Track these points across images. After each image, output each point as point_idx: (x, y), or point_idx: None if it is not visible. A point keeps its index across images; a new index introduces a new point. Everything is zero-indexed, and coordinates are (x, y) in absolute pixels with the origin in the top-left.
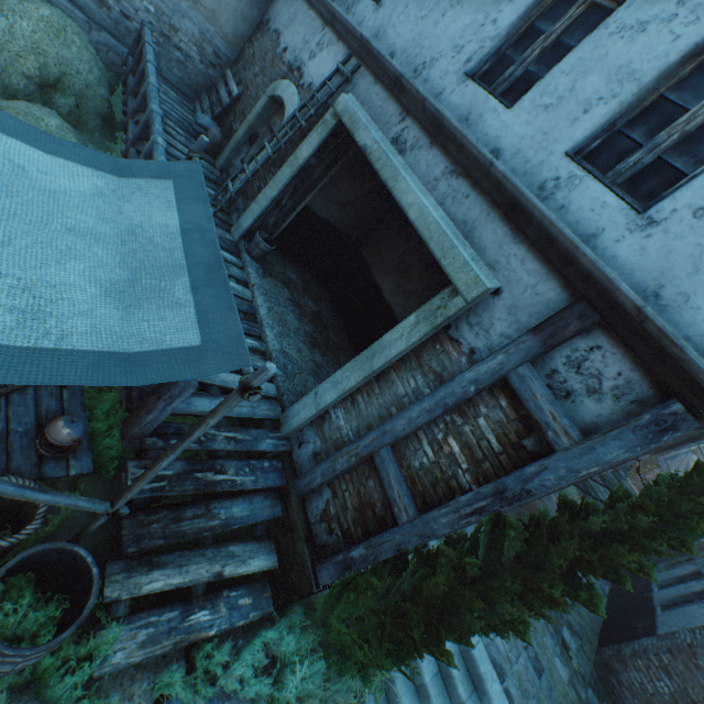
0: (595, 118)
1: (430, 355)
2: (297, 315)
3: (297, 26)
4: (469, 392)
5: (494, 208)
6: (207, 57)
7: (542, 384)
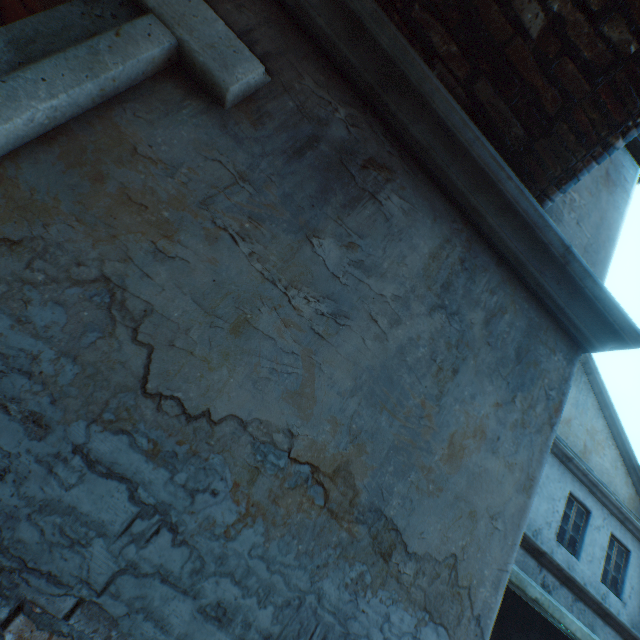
0: (602, 565)
1: None
2: None
3: None
4: None
5: (594, 612)
6: None
7: None
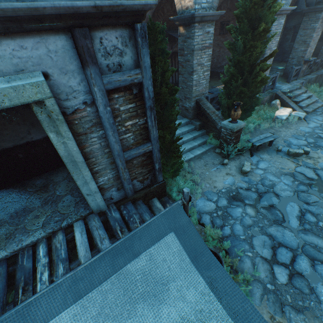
0: None
1: (81, 127)
2: None
3: None
4: (110, 111)
5: None
6: None
7: (114, 74)
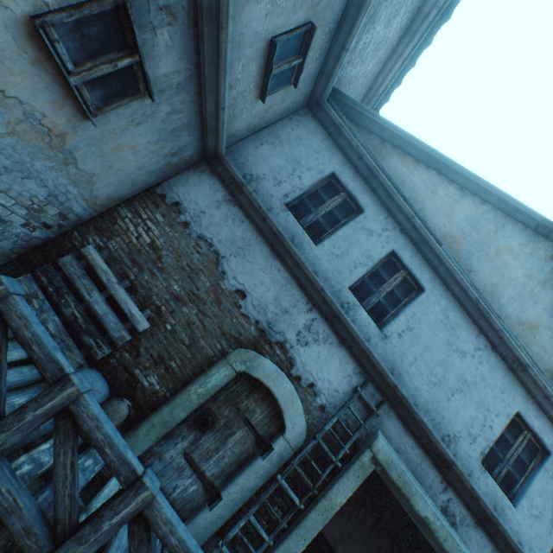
0: None
1: None
2: None
3: (257, 268)
4: None
5: None
6: (40, 218)
7: None
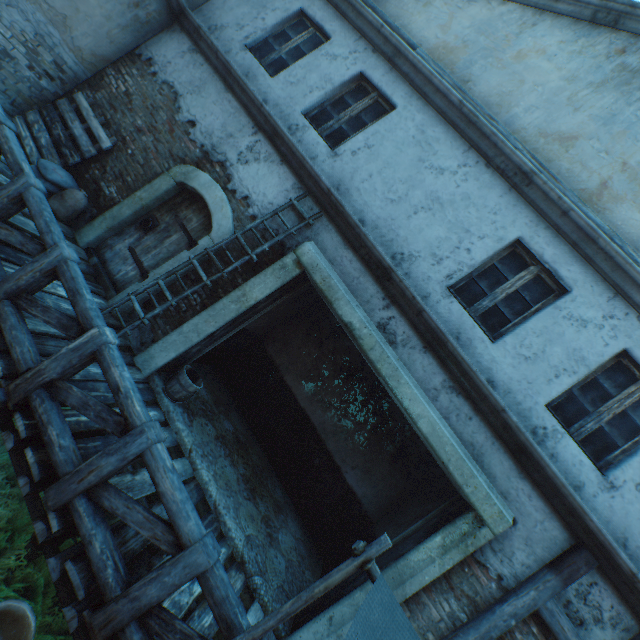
0: (564, 384)
1: (460, 577)
2: (229, 457)
3: (209, 102)
4: (510, 625)
5: (497, 438)
6: (41, 64)
7: (566, 617)
